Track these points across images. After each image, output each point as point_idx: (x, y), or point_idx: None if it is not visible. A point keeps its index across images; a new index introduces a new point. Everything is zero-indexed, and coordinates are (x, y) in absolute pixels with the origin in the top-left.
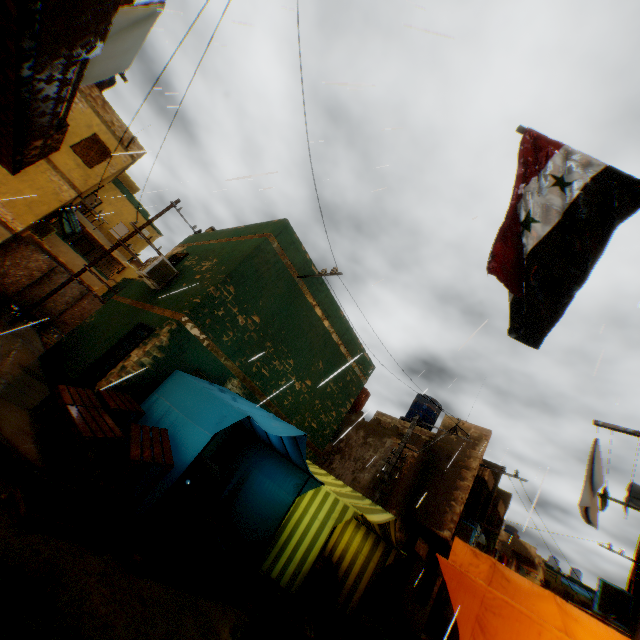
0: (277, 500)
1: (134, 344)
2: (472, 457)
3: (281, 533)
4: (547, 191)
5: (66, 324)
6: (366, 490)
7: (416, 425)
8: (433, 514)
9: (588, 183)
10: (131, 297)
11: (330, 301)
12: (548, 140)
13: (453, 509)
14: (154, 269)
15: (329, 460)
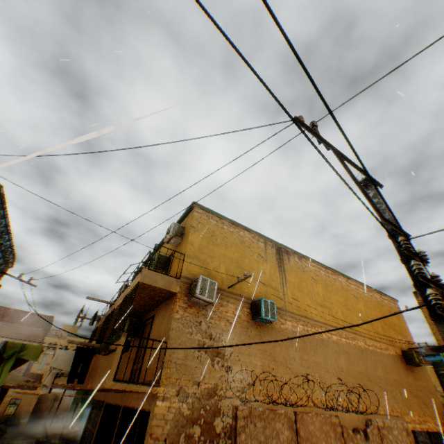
0: None
1: (76, 409)
2: None
3: None
4: None
5: None
6: None
7: None
8: None
9: None
10: (78, 392)
11: None
12: None
13: None
14: None
15: None
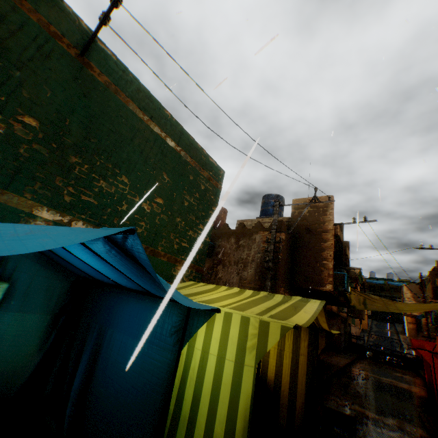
0: (150, 367)
1: None
2: (326, 221)
3: (181, 401)
4: None
5: None
6: (254, 283)
7: None
8: (312, 278)
9: None
10: None
11: (146, 97)
12: None
13: (327, 267)
14: None
15: (214, 273)
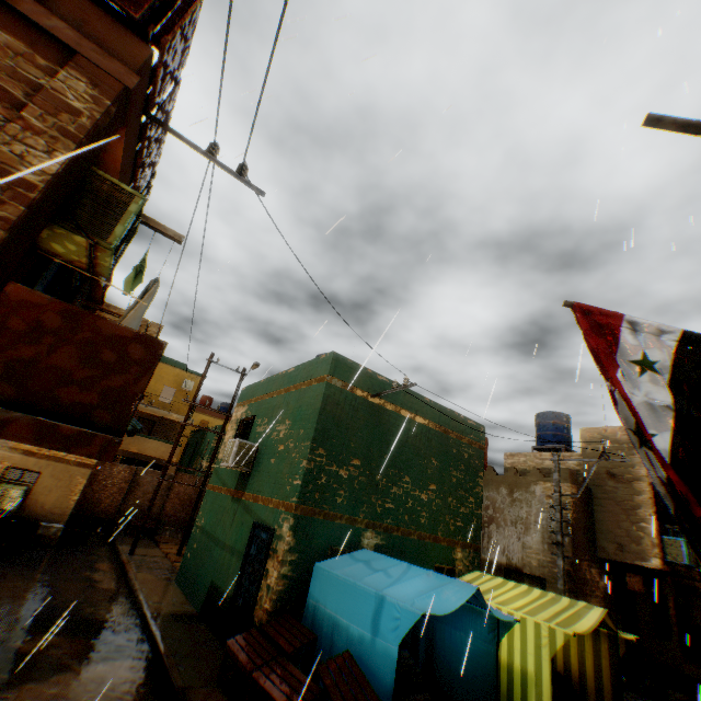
0: (479, 652)
1: (263, 553)
2: (634, 464)
3: (499, 681)
4: (637, 383)
5: (170, 517)
6: (542, 553)
7: (552, 448)
8: (627, 546)
9: (674, 359)
10: (226, 485)
11: (410, 396)
12: (603, 313)
13: (646, 532)
14: (237, 456)
15: (486, 534)
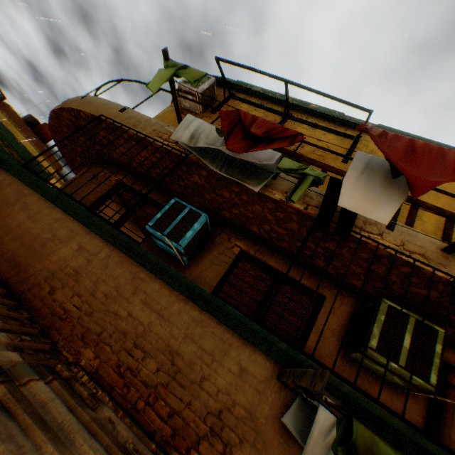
0: None
1: None
2: None
3: None
4: None
5: None
6: None
7: None
8: None
9: None
10: None
11: (7, 132)
12: None
13: None
14: None
15: None
